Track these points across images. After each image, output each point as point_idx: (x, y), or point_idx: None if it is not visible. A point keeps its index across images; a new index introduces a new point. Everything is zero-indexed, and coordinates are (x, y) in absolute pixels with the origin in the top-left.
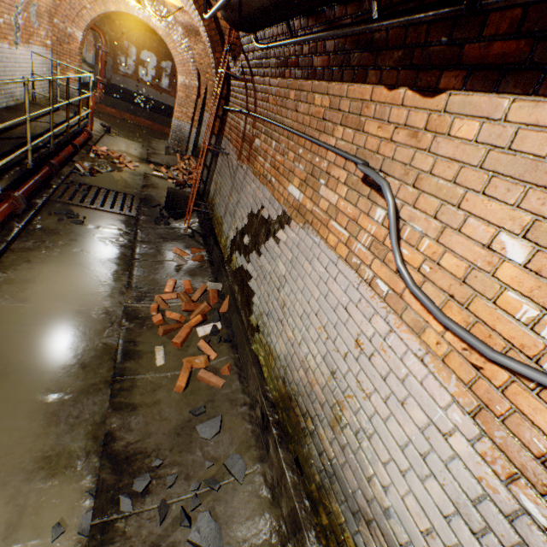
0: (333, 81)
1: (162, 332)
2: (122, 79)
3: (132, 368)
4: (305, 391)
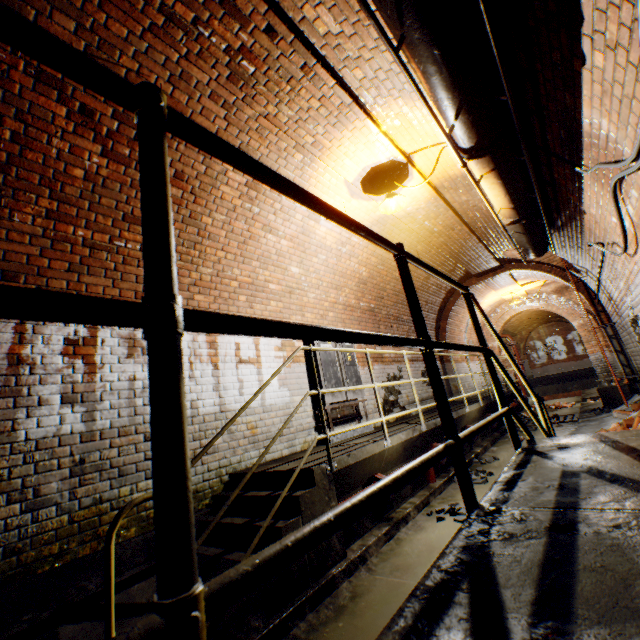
0: (583, 234)
1: None
2: (540, 369)
3: None
4: None
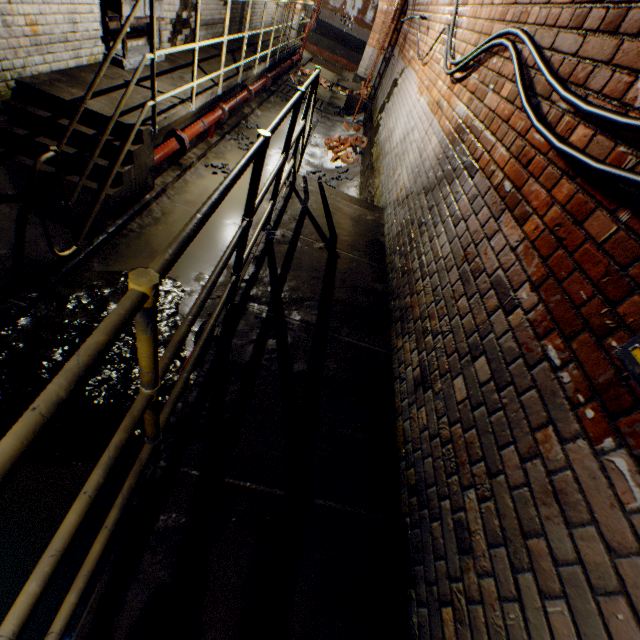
0: None
1: (329, 148)
2: (329, 14)
3: (313, 153)
4: (385, 140)
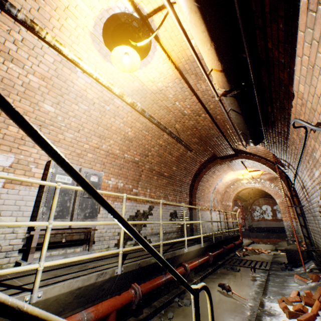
0: (289, 126)
1: (287, 314)
2: (256, 222)
3: None
4: None
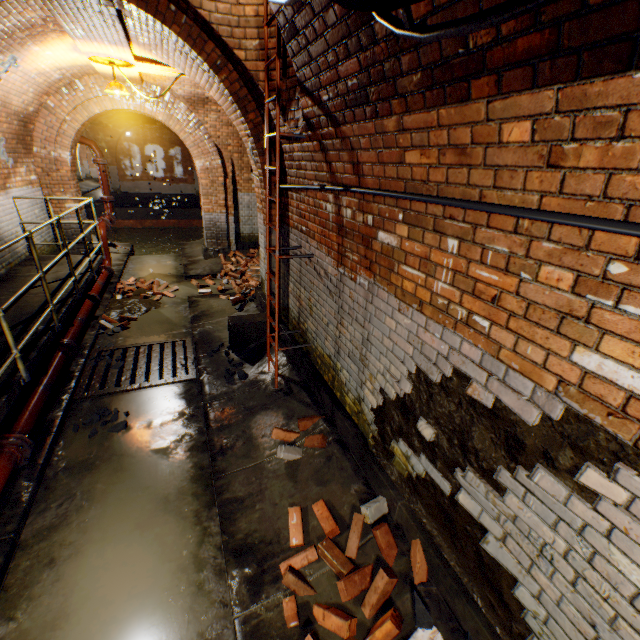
0: None
1: None
2: (132, 184)
3: None
4: None
